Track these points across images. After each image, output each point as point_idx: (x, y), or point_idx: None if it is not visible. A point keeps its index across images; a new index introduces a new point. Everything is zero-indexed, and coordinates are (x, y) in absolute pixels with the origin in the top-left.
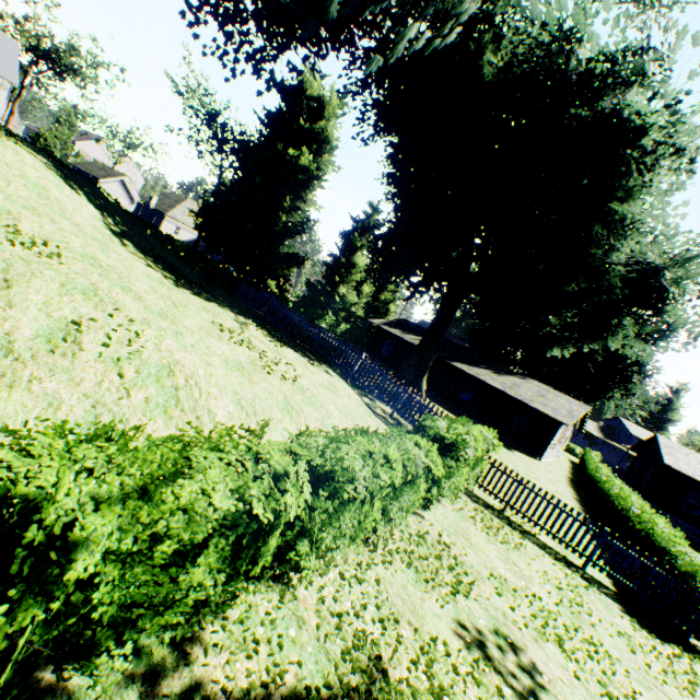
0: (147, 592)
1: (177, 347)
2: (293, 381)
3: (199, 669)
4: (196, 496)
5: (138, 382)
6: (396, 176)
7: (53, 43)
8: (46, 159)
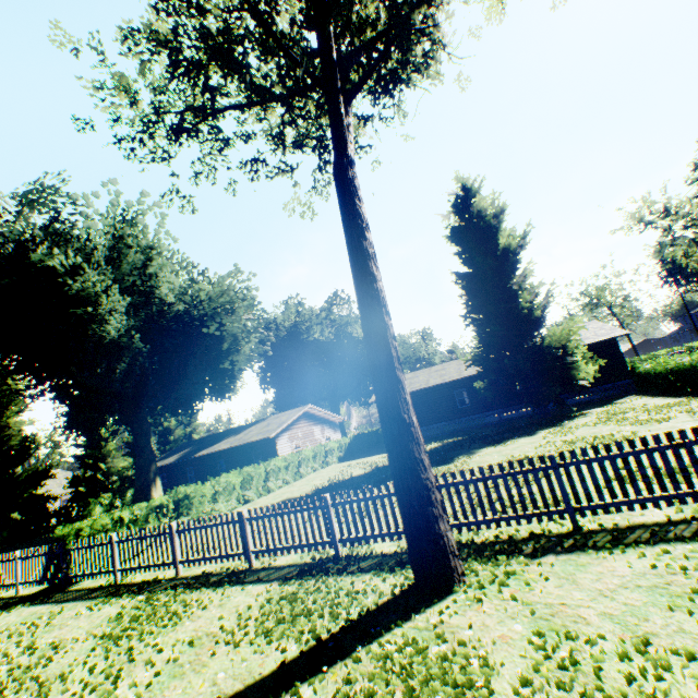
0: None
1: None
2: None
3: None
4: None
5: None
6: None
7: None
8: None
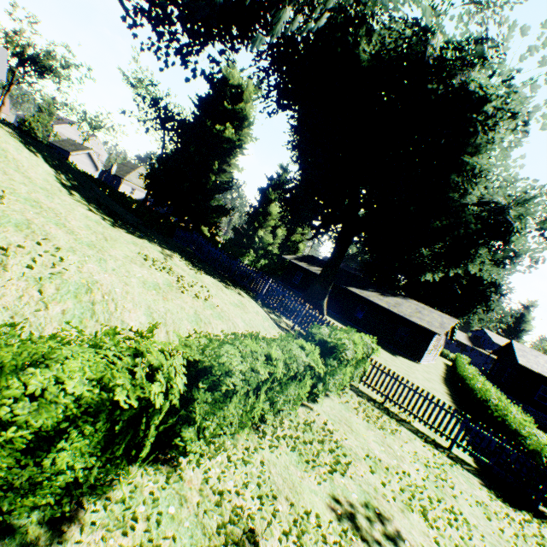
0: (1, 475)
1: (99, 270)
2: (205, 299)
3: (72, 546)
4: (48, 383)
5: (57, 297)
6: (299, 143)
7: (34, 50)
8: (12, 129)
